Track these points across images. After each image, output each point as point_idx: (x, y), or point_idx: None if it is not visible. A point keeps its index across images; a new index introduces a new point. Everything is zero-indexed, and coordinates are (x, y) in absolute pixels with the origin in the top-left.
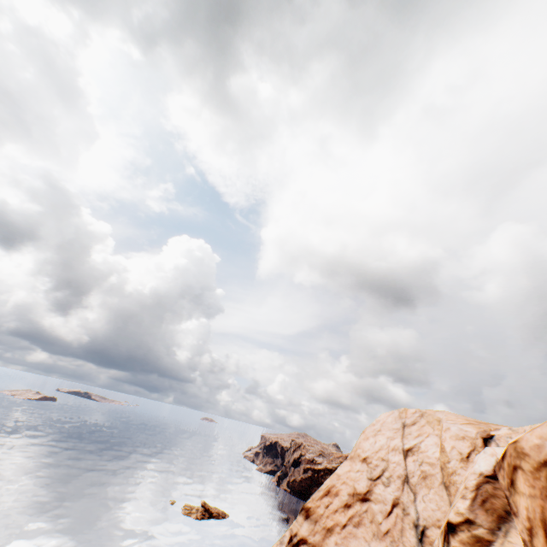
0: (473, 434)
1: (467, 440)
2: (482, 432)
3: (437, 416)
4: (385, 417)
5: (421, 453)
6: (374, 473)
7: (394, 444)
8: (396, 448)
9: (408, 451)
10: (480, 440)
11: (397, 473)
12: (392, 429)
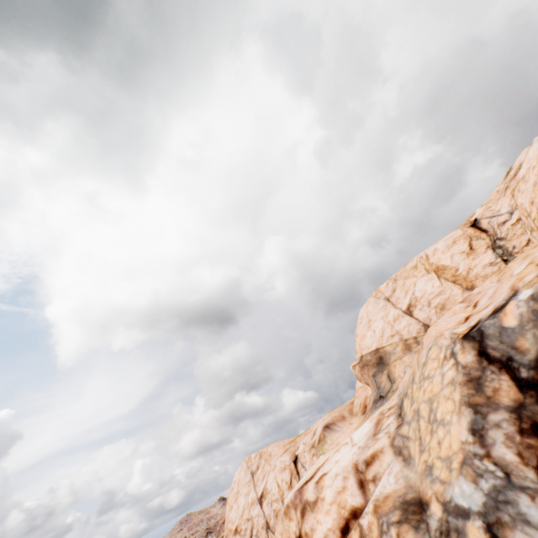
0: (288, 461)
1: (287, 468)
2: (292, 456)
3: (269, 451)
4: (239, 474)
5: (269, 493)
6: (247, 537)
7: (251, 498)
8: (253, 501)
9: (261, 498)
10: (293, 464)
11: (261, 524)
12: (246, 483)
